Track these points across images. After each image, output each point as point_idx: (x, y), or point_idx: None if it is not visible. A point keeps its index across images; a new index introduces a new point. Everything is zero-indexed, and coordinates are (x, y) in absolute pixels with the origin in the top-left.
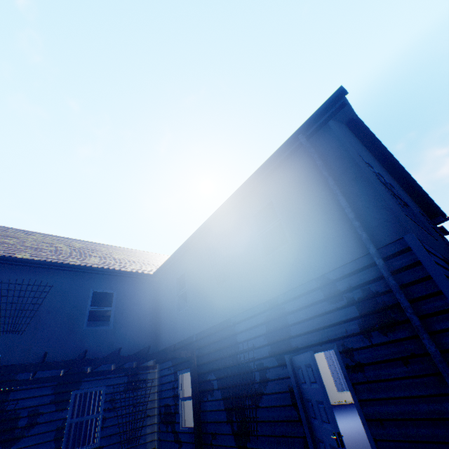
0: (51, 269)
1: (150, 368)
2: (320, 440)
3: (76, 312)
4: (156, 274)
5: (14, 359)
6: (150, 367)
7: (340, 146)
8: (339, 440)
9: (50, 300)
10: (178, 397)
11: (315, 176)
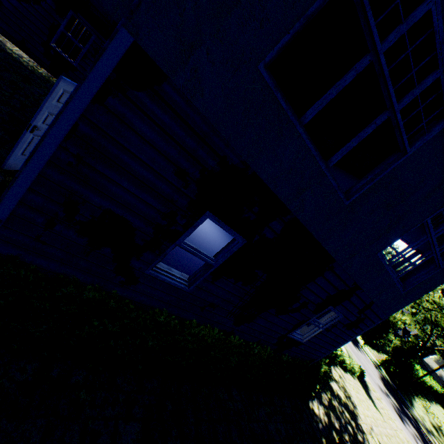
0: None
1: None
2: None
3: None
4: None
5: None
6: None
7: None
8: (28, 127)
9: None
10: None
11: None
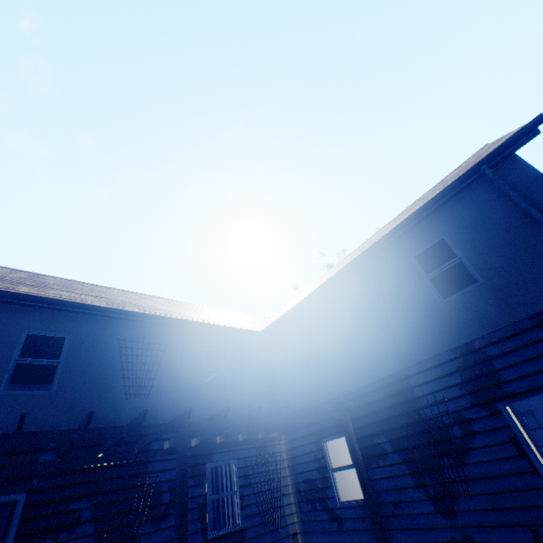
0: (162, 324)
1: (276, 439)
2: None
3: (194, 374)
4: (266, 331)
5: None
6: (275, 438)
7: (539, 177)
8: None
9: (166, 360)
10: (327, 468)
11: (506, 209)
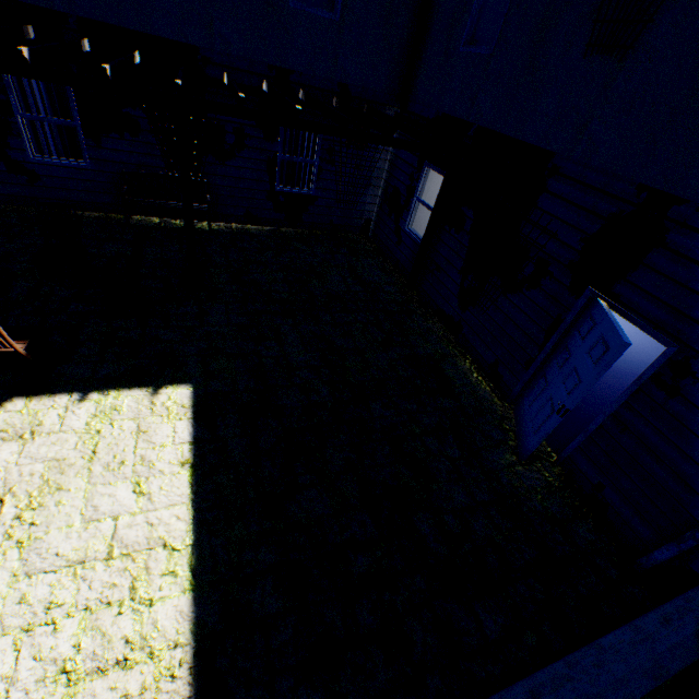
0: None
1: None
2: (546, 380)
3: None
4: None
5: (194, 36)
6: None
7: None
8: (562, 413)
9: None
10: (414, 194)
11: None
